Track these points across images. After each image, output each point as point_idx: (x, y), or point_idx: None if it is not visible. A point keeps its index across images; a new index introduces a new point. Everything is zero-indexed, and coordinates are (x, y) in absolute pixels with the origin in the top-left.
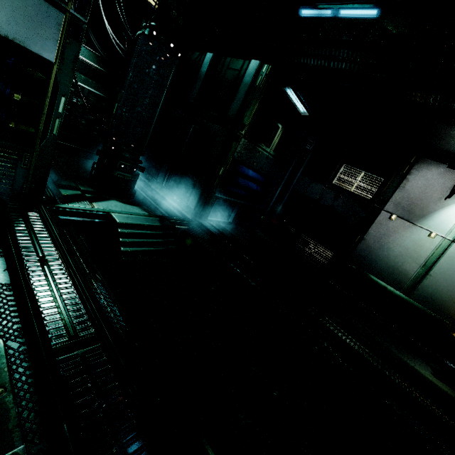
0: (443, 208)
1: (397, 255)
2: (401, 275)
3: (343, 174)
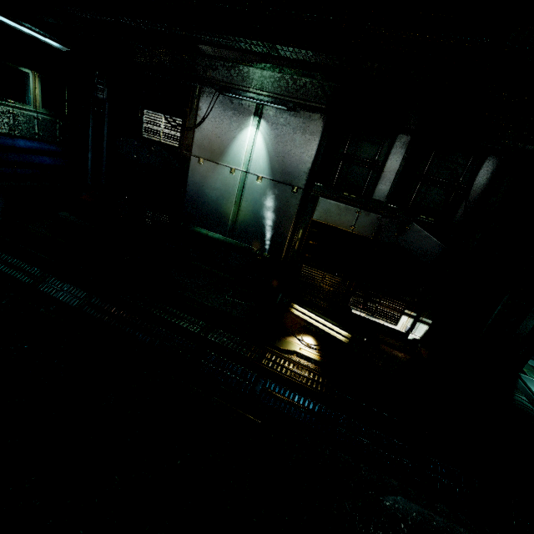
0: (233, 140)
1: (215, 200)
2: (223, 218)
3: (150, 123)
